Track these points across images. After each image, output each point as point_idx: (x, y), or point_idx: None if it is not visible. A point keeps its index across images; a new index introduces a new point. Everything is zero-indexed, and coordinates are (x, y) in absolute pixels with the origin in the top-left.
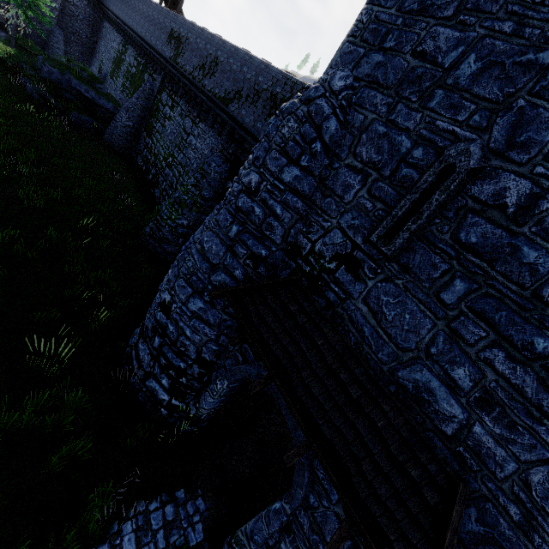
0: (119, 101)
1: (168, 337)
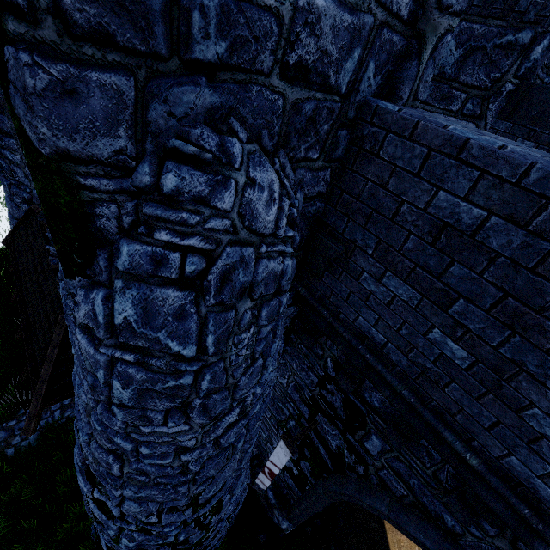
0: None
1: None
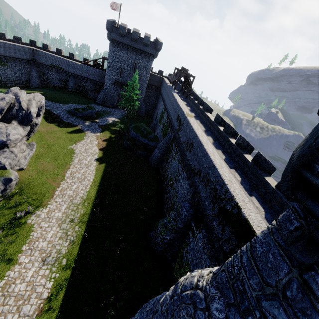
0: (159, 136)
1: None
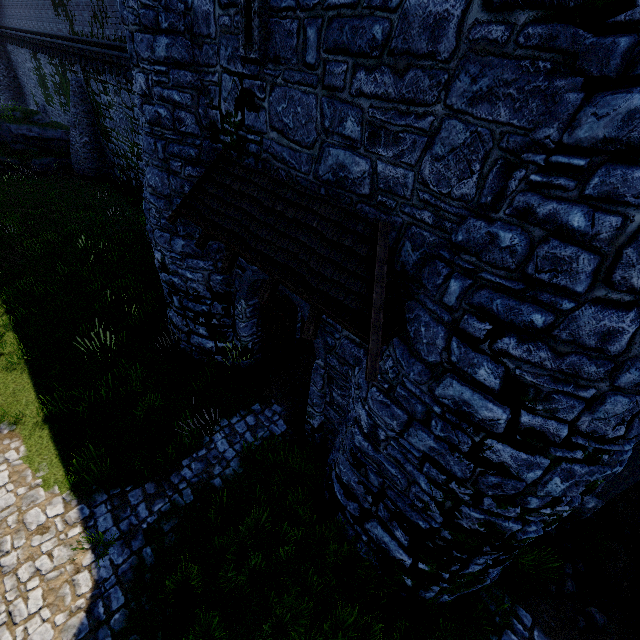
0: (69, 125)
1: (180, 291)
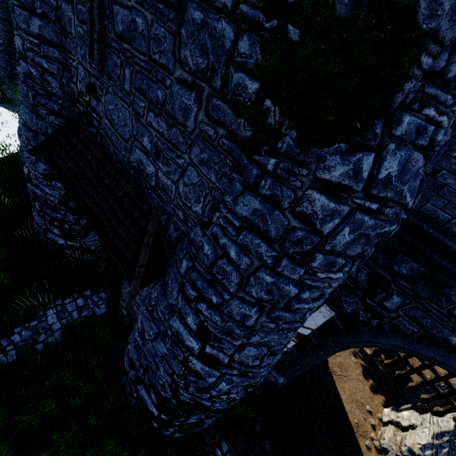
0: None
1: (41, 200)
